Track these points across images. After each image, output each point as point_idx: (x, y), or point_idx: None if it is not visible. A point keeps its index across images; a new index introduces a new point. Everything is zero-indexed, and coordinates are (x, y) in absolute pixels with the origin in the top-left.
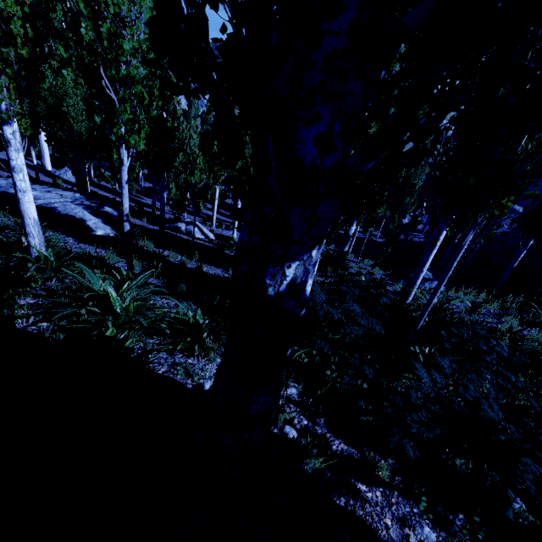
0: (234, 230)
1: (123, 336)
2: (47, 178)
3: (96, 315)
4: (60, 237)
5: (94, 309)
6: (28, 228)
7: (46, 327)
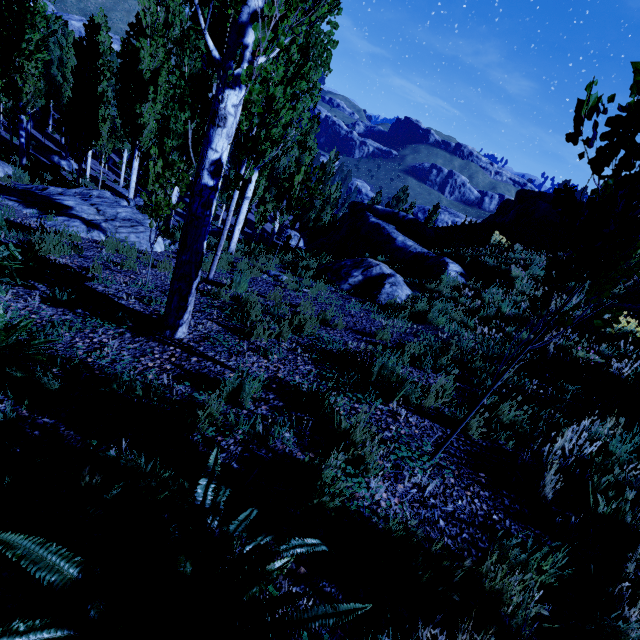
0: (87, 168)
1: None
2: None
3: None
4: None
5: None
6: None
7: None
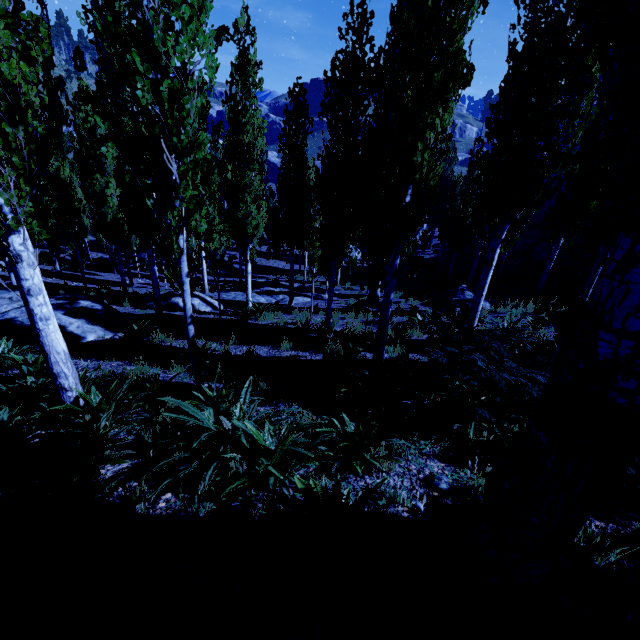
0: (248, 293)
1: (324, 483)
2: None
3: (231, 461)
4: None
5: (233, 455)
6: (57, 366)
7: (175, 499)
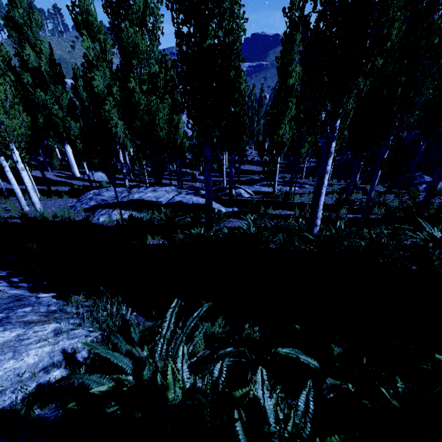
0: (275, 184)
1: None
2: (87, 183)
3: None
4: (228, 220)
5: None
6: (319, 213)
7: None
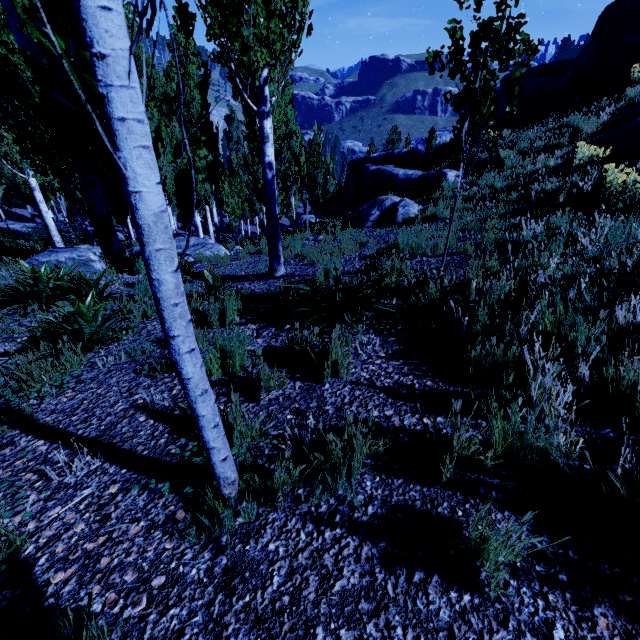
0: (131, 233)
1: None
2: None
3: None
4: None
5: None
6: None
7: None
